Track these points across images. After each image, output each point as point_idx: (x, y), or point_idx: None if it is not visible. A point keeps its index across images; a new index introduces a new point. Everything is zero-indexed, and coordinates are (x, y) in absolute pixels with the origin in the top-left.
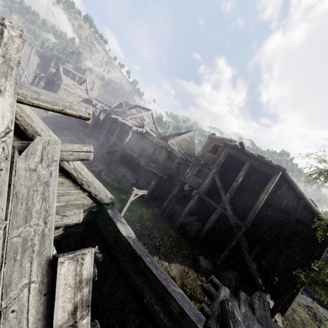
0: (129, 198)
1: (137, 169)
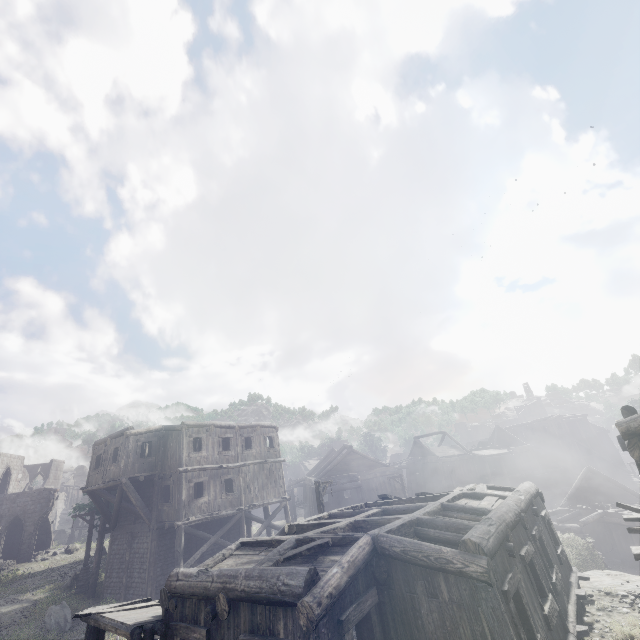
0: None
1: None
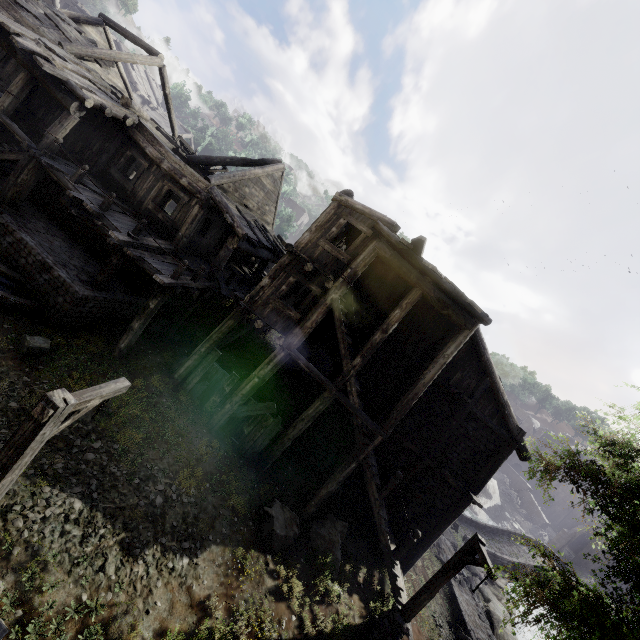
0: (33, 441)
1: (101, 243)
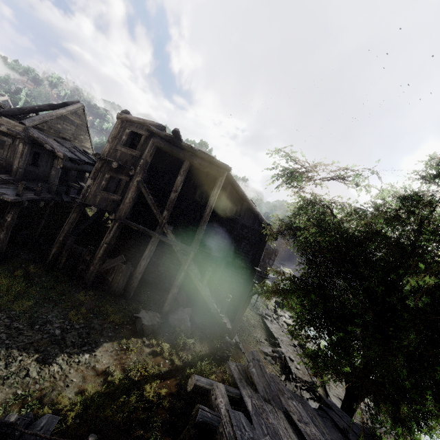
0: None
1: None
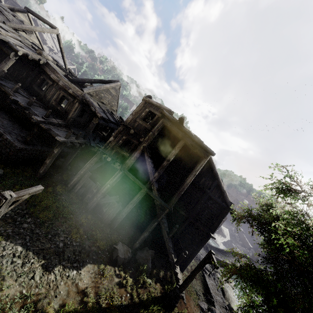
0: None
1: (28, 121)
